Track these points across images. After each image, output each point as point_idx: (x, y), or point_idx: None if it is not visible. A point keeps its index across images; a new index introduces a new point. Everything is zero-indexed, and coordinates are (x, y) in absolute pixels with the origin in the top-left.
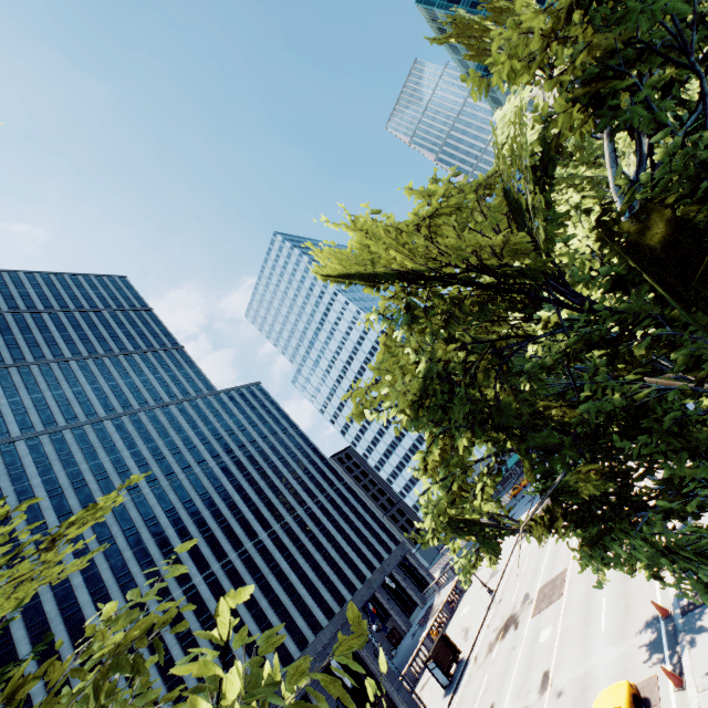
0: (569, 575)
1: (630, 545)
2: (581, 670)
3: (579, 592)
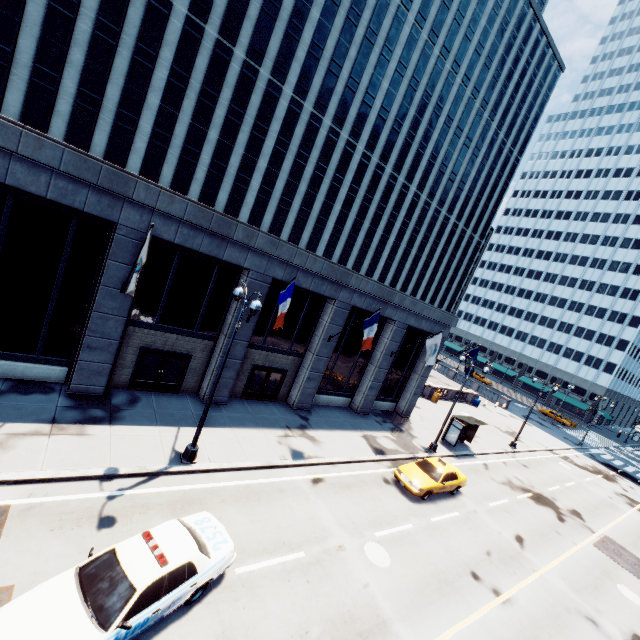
0: None
1: None
2: None
3: None
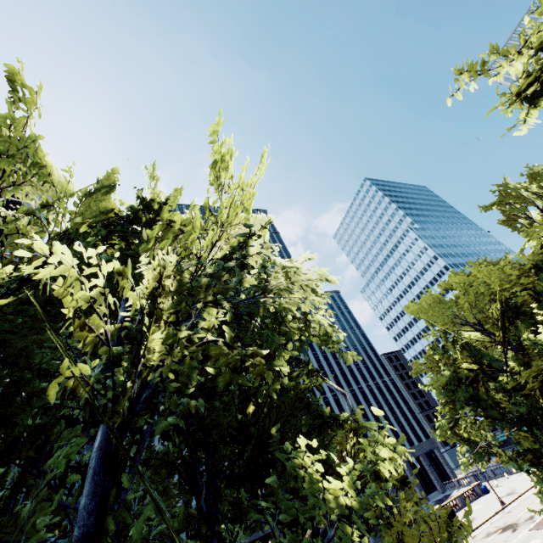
0: None
1: None
2: None
3: None
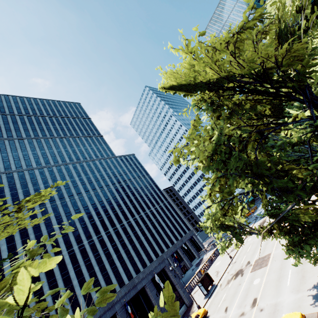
0: (272, 256)
1: (317, 249)
2: (274, 301)
3: (276, 265)
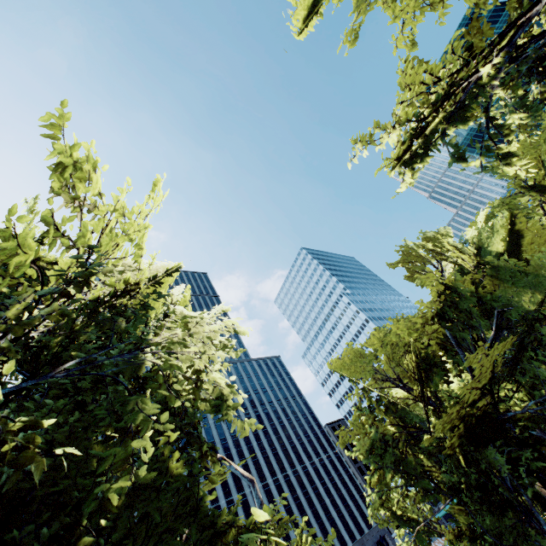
0: None
1: None
2: None
3: None
